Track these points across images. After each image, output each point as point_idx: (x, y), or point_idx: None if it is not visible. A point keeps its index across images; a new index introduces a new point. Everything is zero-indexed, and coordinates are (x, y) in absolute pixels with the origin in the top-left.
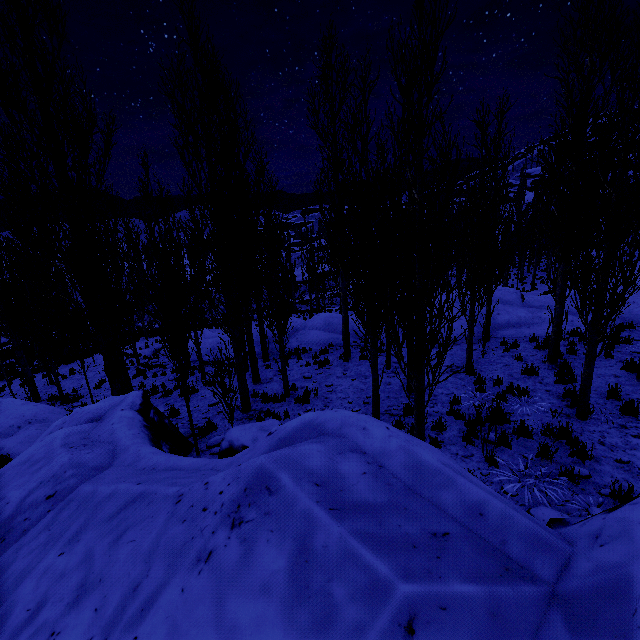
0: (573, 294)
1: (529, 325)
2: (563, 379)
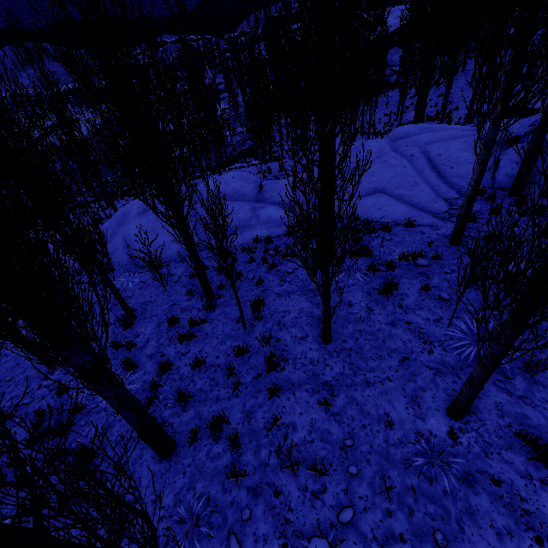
0: (305, 178)
1: (245, 228)
2: (182, 337)
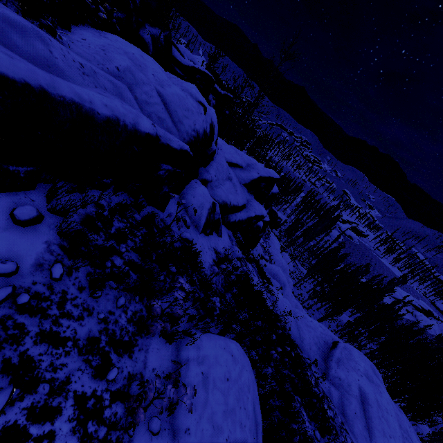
0: None
1: None
2: None
